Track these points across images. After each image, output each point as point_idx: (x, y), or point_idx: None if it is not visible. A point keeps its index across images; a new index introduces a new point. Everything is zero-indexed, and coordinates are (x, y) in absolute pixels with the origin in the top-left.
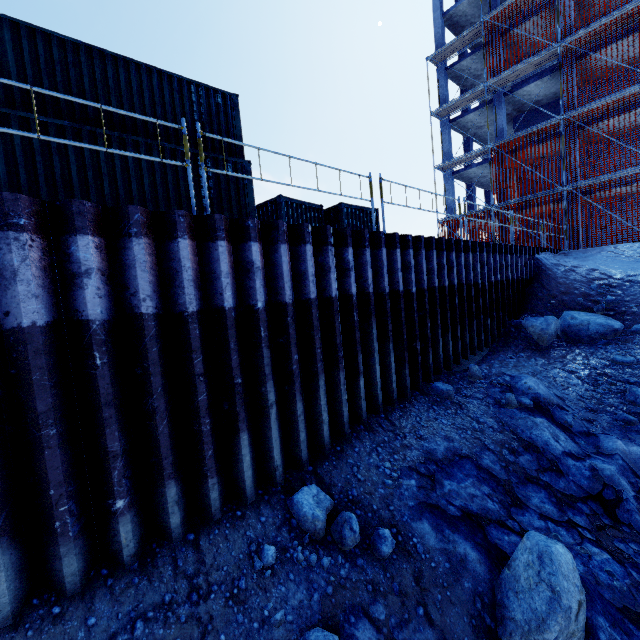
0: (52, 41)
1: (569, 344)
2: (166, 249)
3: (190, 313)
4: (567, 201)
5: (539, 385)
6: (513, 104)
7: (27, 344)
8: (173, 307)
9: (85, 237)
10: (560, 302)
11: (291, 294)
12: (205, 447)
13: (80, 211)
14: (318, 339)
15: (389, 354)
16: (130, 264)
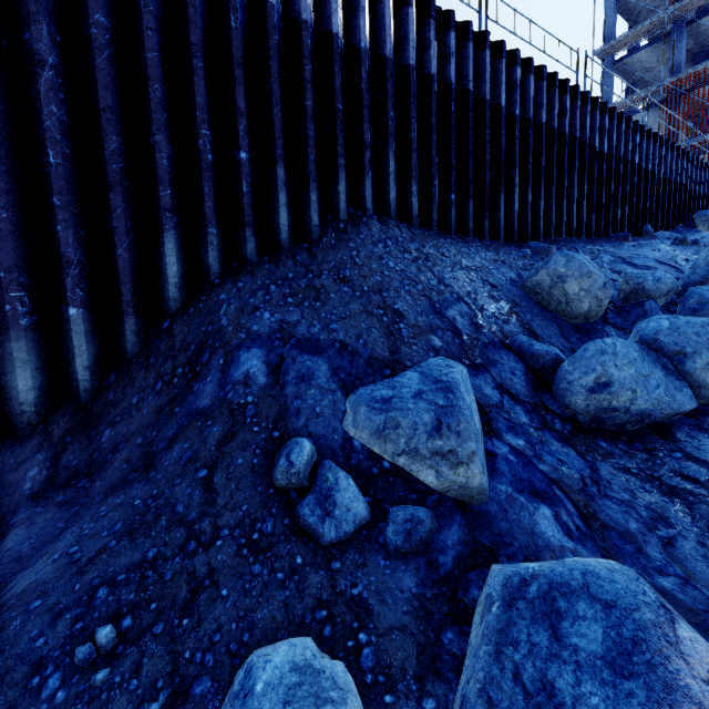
0: None
1: None
2: (477, 57)
3: (487, 100)
4: None
5: None
6: (696, 36)
7: (431, 84)
8: (477, 96)
9: (453, 33)
10: None
11: (532, 114)
12: (486, 190)
13: (453, 17)
14: (543, 155)
15: (583, 195)
16: (466, 58)
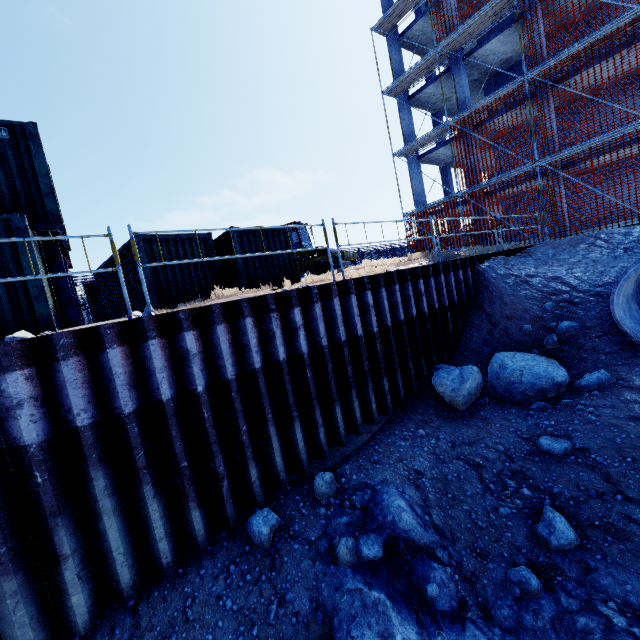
0: None
1: (495, 406)
2: None
3: None
4: (546, 177)
5: (402, 513)
6: (477, 67)
7: None
8: None
9: None
10: (502, 331)
11: None
12: None
13: None
14: None
15: (145, 502)
16: None
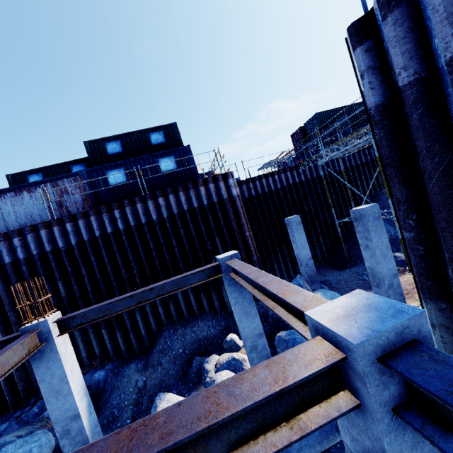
0: (330, 111)
1: None
2: None
3: None
4: None
5: None
6: None
7: None
8: None
9: None
10: None
11: None
12: None
13: None
14: None
15: None
16: None
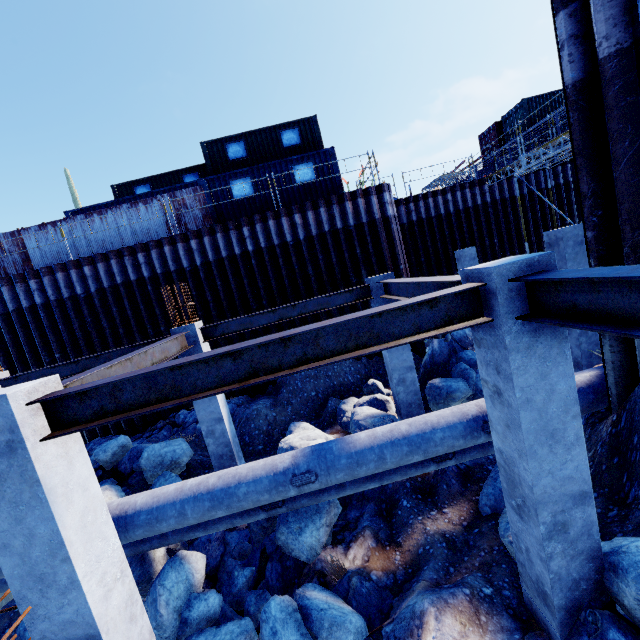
0: (547, 96)
1: None
2: None
3: None
4: None
5: None
6: None
7: None
8: None
9: None
10: None
11: None
12: None
13: None
14: None
15: None
16: None
